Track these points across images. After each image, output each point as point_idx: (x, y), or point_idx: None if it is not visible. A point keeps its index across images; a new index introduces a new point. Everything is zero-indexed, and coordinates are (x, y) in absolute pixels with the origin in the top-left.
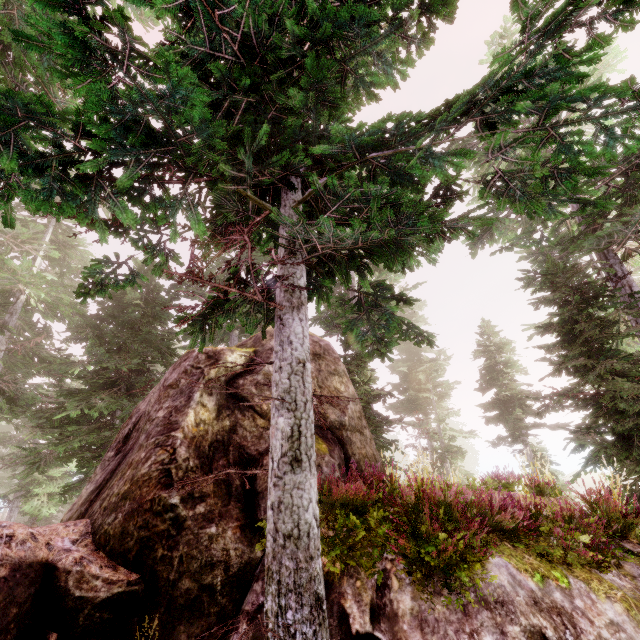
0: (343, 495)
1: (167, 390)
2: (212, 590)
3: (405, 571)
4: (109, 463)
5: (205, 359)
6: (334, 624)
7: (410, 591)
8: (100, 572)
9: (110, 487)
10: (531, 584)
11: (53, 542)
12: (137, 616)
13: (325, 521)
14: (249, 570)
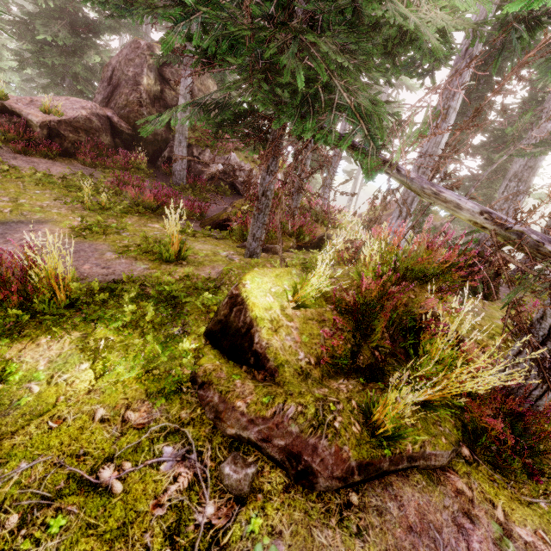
0: (199, 128)
1: (130, 61)
2: (158, 141)
3: (209, 148)
4: (106, 88)
5: (146, 49)
6: (190, 154)
7: (209, 153)
8: (125, 126)
9: (116, 100)
10: (238, 160)
11: (107, 113)
12: (136, 141)
13: (192, 134)
14: (168, 140)
